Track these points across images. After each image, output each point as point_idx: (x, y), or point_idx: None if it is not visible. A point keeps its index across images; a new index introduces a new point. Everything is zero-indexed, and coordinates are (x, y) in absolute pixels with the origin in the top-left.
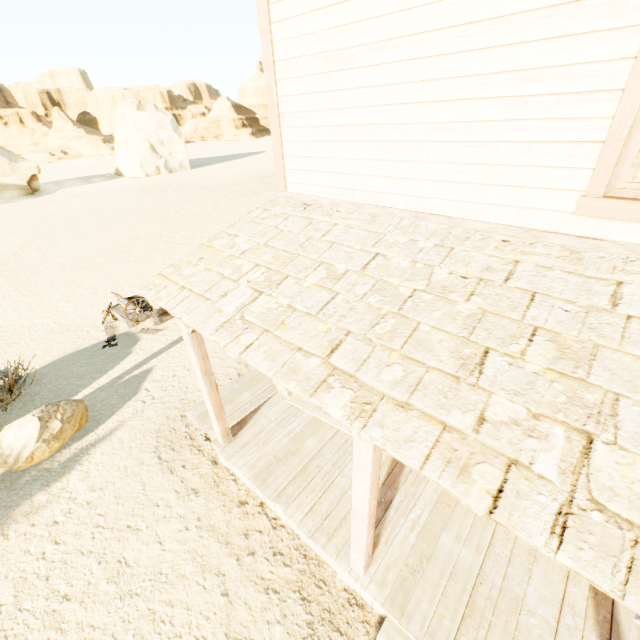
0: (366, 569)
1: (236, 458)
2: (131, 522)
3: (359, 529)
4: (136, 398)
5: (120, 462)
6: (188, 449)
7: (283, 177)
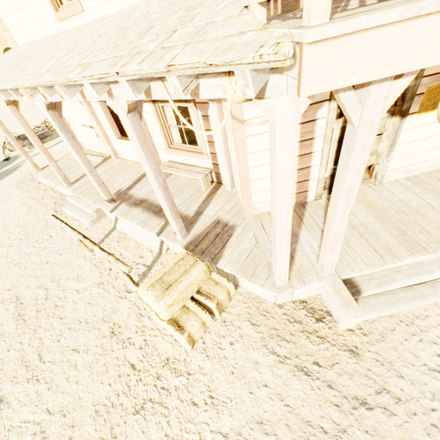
0: (69, 185)
1: (40, 174)
2: (2, 202)
3: (45, 159)
4: (13, 173)
5: (1, 190)
6: (30, 182)
7: (12, 38)
